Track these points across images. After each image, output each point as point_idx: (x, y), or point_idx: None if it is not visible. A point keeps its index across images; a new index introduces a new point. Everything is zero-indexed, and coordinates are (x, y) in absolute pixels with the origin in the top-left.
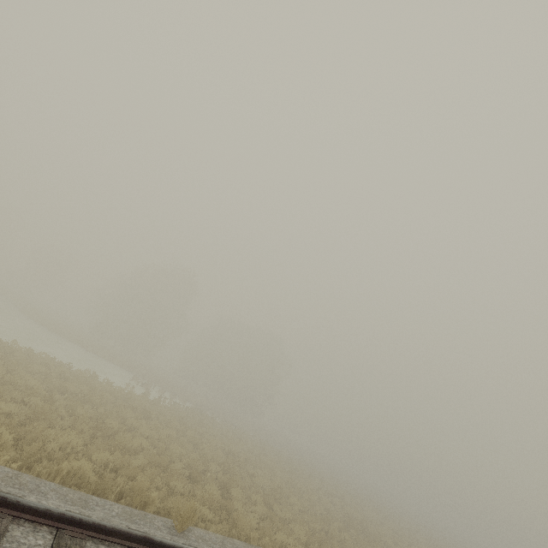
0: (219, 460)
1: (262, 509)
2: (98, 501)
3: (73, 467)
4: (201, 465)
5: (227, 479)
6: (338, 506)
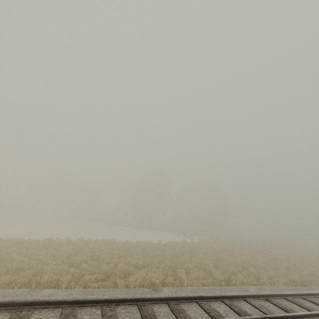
0: (271, 258)
1: (318, 272)
2: (308, 287)
3: (282, 280)
4: (279, 263)
5: (291, 265)
6: (318, 258)
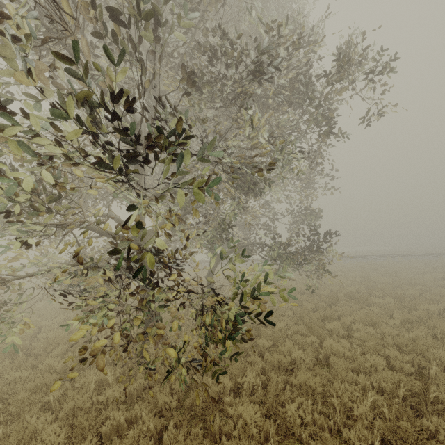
0: None
1: None
2: None
3: None
4: None
5: None
6: None
